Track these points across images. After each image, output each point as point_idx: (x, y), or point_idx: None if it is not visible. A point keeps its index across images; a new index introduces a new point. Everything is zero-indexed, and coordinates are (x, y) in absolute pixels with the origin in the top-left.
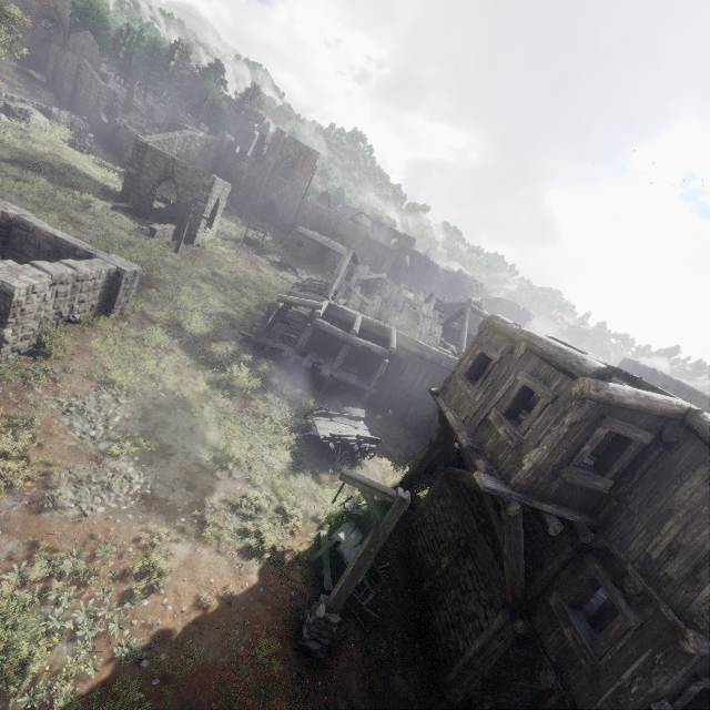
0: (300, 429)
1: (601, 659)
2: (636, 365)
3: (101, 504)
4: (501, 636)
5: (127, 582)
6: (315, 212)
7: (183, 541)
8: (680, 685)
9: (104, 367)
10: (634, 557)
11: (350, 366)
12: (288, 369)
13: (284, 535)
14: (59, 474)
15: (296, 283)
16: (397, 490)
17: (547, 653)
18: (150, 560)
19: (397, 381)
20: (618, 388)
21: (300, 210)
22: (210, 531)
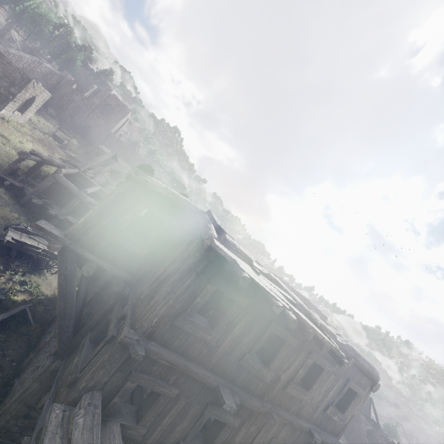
0: None
1: (82, 372)
2: (280, 279)
3: None
4: (41, 377)
5: None
6: (118, 143)
7: None
8: (120, 381)
9: None
10: (136, 296)
11: (75, 214)
12: (22, 204)
13: None
14: None
15: (67, 160)
16: None
17: (59, 382)
18: None
19: None
20: (154, 180)
21: (108, 138)
22: None
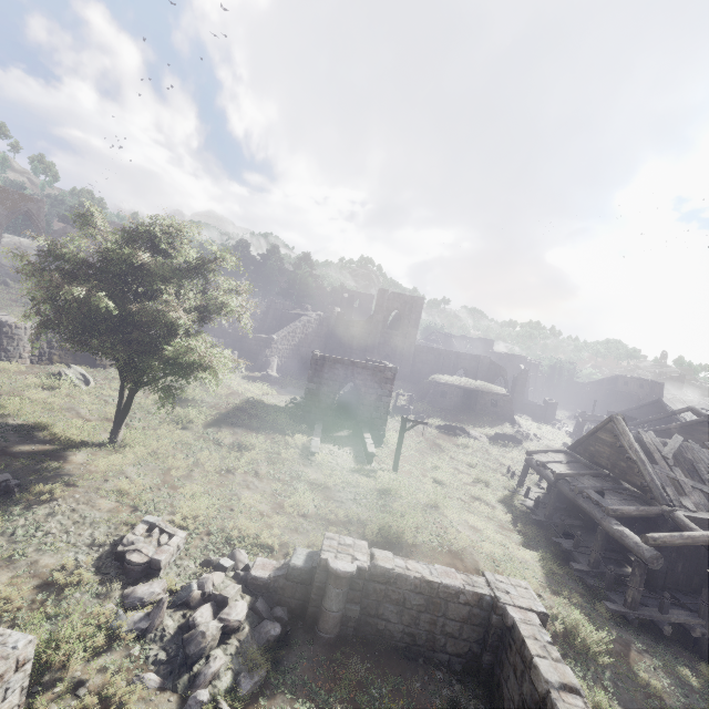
0: None
1: None
2: None
3: None
4: None
5: None
6: (431, 353)
7: None
8: None
9: None
10: None
11: None
12: (708, 657)
13: None
14: None
15: (558, 474)
16: None
17: None
18: None
19: None
20: None
21: (415, 355)
22: None
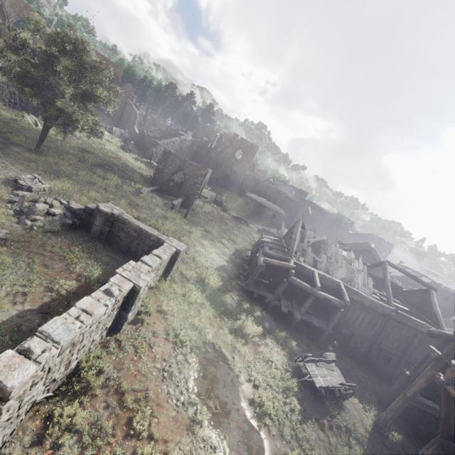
0: (295, 373)
1: None
2: None
3: None
4: None
5: None
6: (254, 181)
7: None
8: None
9: (173, 327)
10: None
11: (313, 311)
12: (268, 311)
13: None
14: (173, 451)
15: (262, 240)
16: None
17: None
18: None
19: (342, 319)
20: None
21: (244, 180)
22: None
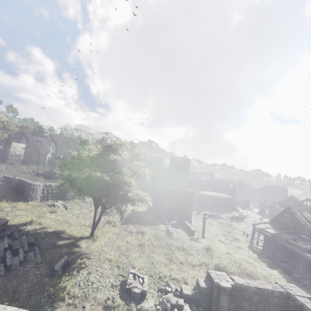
0: None
1: None
2: None
3: None
4: None
5: None
6: (195, 182)
7: None
8: None
9: None
10: None
11: None
12: None
13: None
14: None
15: (273, 233)
16: None
17: None
18: None
19: None
20: None
21: (188, 183)
22: None
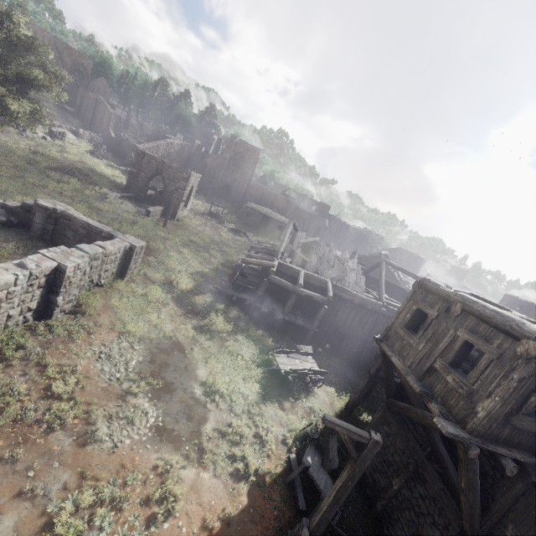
0: (264, 364)
1: None
2: (516, 300)
3: (127, 436)
4: None
5: (150, 507)
6: (258, 191)
7: (189, 467)
8: None
9: (122, 320)
10: None
11: (297, 311)
12: (250, 314)
13: (263, 458)
14: (96, 411)
15: (251, 246)
16: (370, 433)
17: None
18: (166, 486)
19: (332, 320)
20: None
21: (247, 190)
22: (207, 457)
